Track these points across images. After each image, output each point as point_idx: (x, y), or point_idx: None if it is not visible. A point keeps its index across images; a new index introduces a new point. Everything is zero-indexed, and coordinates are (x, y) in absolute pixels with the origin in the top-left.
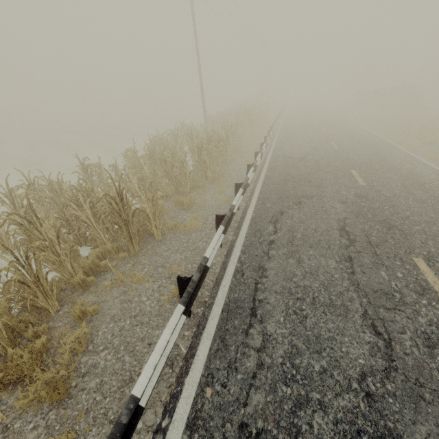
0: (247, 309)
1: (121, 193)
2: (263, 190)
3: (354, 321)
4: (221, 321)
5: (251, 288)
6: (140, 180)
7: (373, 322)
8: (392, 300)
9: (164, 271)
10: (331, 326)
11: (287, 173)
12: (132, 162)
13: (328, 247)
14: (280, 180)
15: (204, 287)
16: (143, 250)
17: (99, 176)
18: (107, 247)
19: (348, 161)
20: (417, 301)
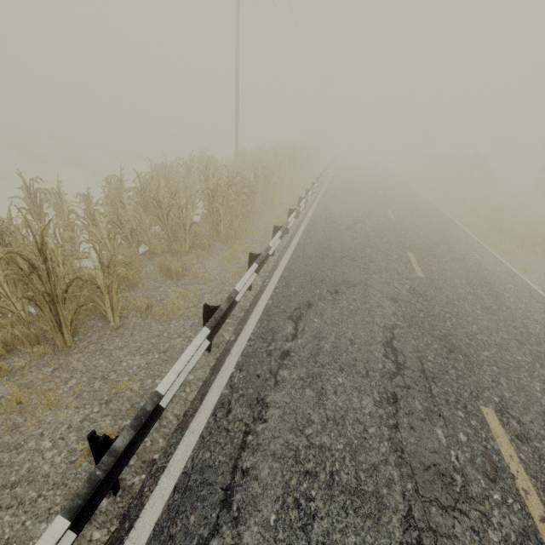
0: (218, 488)
1: (44, 250)
2: (290, 264)
3: (390, 532)
4: (167, 514)
5: (235, 442)
6: (116, 225)
7: (420, 536)
8: (451, 488)
9: (104, 388)
10: (352, 542)
11: (327, 245)
12: (108, 196)
13: (365, 374)
14: (316, 252)
15: (159, 429)
16: (82, 343)
17: (57, 208)
18: (16, 333)
19: (405, 239)
20: (486, 494)
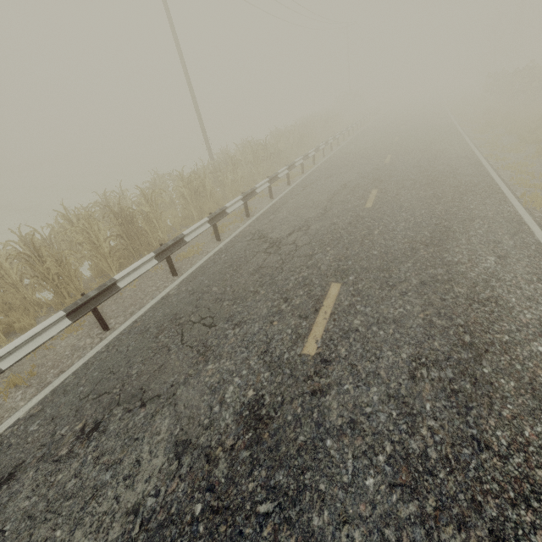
0: None
1: None
2: (99, 353)
3: None
4: None
5: None
6: None
7: None
8: None
9: None
10: None
11: (202, 293)
12: None
13: None
14: (167, 315)
15: None
16: None
17: None
18: None
19: (353, 250)
20: None
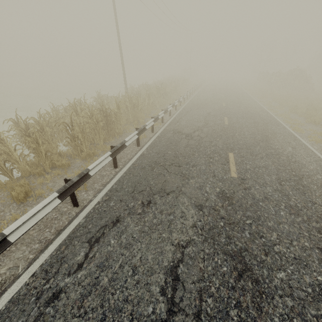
0: None
1: None
2: (123, 176)
3: None
4: None
5: None
6: None
7: None
8: None
9: None
10: None
11: (163, 153)
12: None
13: None
14: (151, 162)
15: None
16: None
17: None
18: None
19: (230, 141)
20: None
